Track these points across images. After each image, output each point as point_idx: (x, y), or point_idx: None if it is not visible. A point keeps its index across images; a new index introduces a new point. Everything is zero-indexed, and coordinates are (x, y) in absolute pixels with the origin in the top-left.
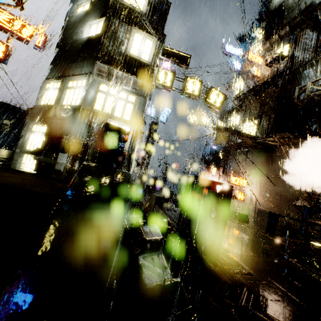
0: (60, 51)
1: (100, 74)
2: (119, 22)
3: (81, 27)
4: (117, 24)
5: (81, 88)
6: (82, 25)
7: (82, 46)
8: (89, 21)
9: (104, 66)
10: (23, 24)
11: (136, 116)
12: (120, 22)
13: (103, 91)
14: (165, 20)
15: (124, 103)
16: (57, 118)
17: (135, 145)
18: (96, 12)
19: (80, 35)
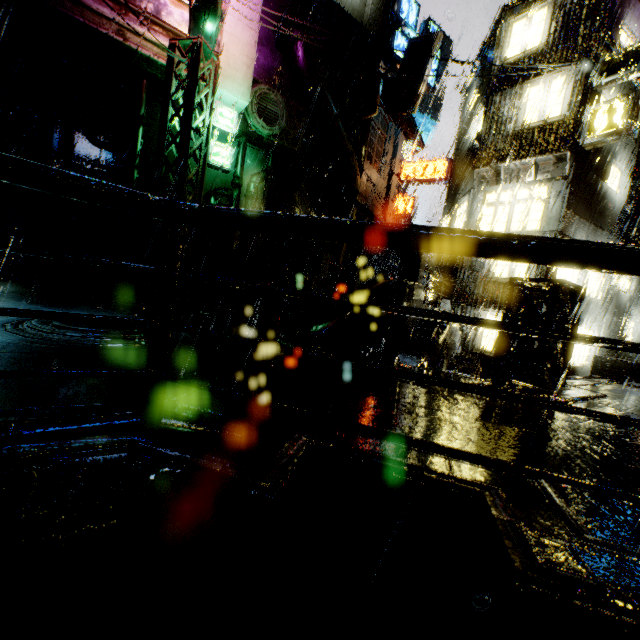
0: (453, 175)
1: (485, 181)
2: (501, 95)
3: (469, 130)
4: (497, 101)
5: (464, 212)
6: (469, 128)
7: (468, 156)
8: (475, 117)
9: (485, 170)
10: (425, 164)
11: (550, 218)
12: (501, 94)
13: (489, 203)
14: (594, 13)
15: (526, 205)
16: (446, 260)
17: (551, 268)
18: (481, 100)
19: (467, 142)
